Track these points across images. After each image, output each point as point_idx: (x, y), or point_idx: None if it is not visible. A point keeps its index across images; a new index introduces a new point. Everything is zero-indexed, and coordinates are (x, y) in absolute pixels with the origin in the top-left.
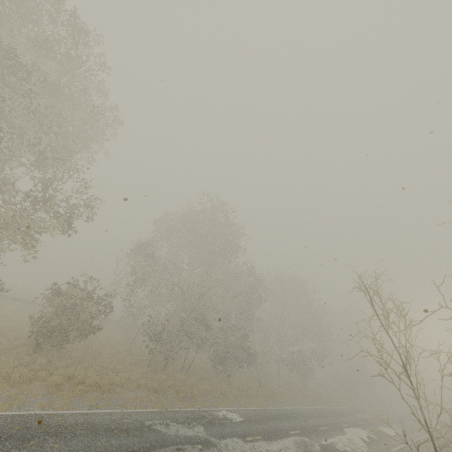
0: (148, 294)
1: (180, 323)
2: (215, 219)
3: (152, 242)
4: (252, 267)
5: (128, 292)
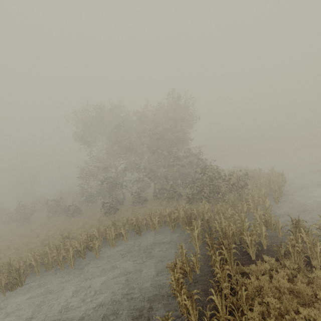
0: None
1: None
2: None
3: None
4: None
5: None
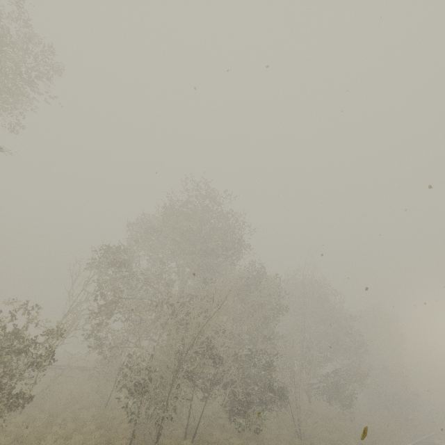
0: (128, 325)
1: (174, 360)
2: (207, 210)
3: (125, 249)
4: (261, 268)
5: (97, 325)
